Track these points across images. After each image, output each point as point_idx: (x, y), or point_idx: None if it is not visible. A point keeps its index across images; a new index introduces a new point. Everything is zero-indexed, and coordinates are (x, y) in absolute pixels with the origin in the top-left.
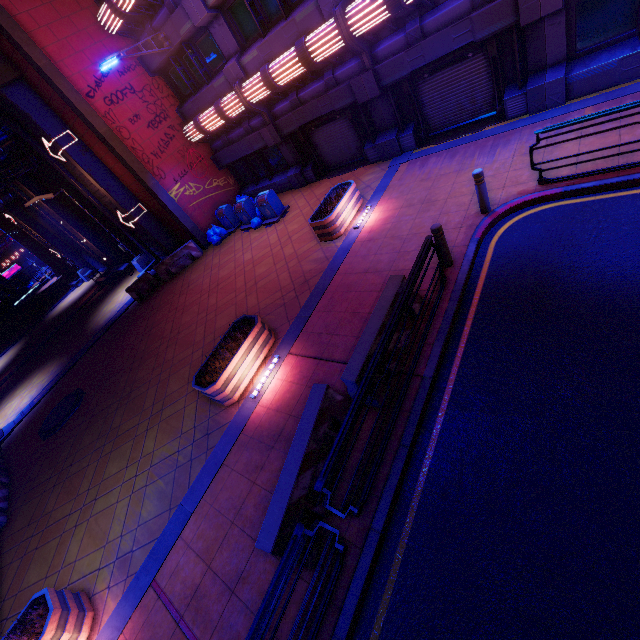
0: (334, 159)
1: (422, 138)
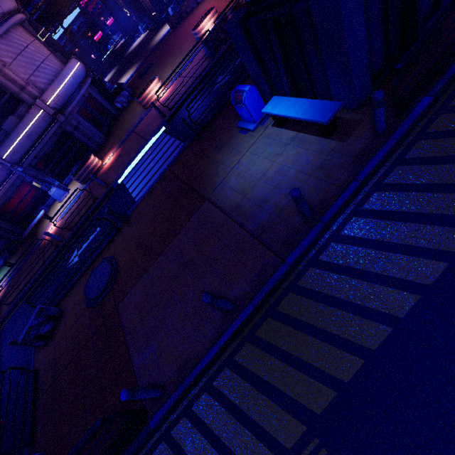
0: None
1: None
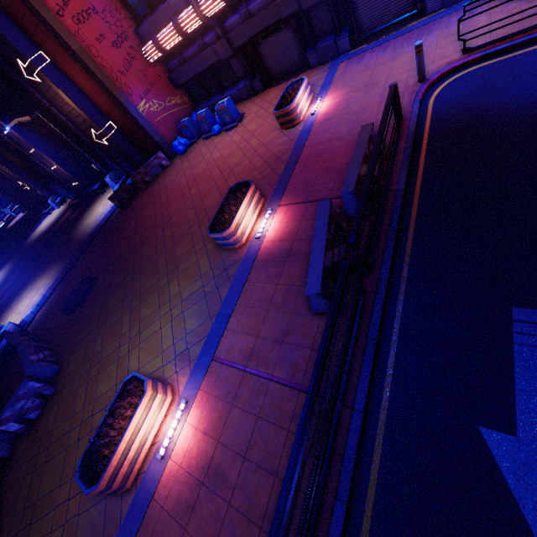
0: (278, 69)
1: (355, 40)
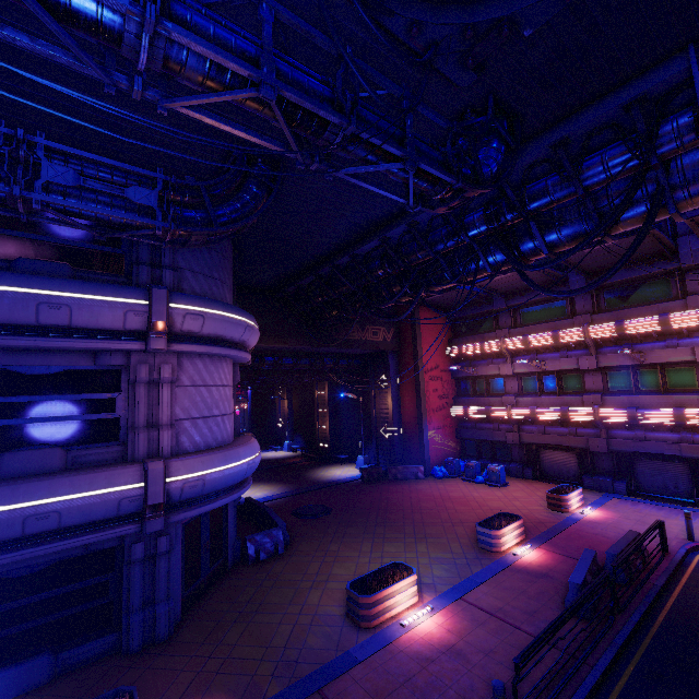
0: (552, 473)
1: (632, 491)
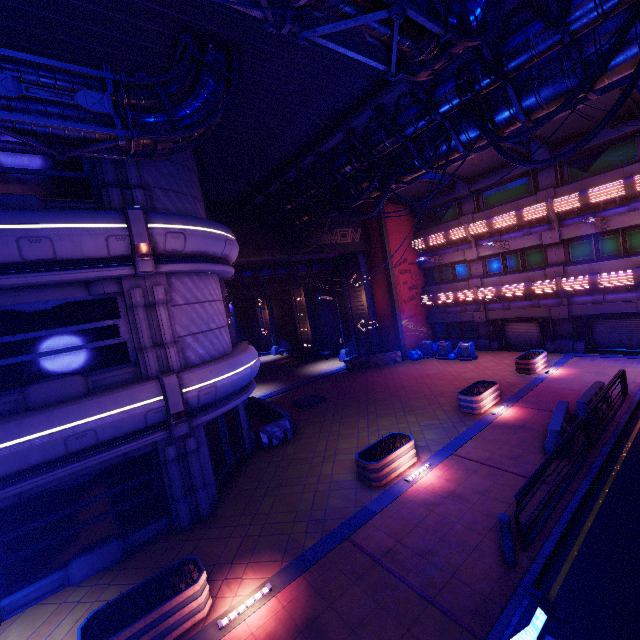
0: (516, 343)
1: (590, 349)
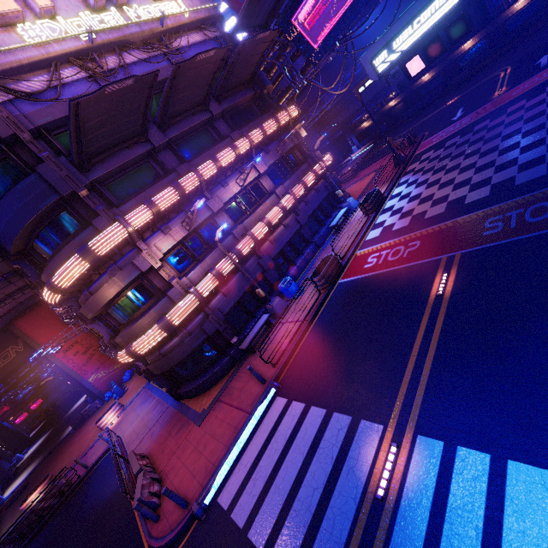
0: None
1: None
